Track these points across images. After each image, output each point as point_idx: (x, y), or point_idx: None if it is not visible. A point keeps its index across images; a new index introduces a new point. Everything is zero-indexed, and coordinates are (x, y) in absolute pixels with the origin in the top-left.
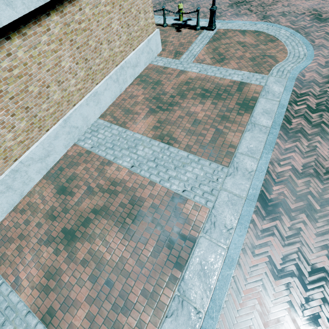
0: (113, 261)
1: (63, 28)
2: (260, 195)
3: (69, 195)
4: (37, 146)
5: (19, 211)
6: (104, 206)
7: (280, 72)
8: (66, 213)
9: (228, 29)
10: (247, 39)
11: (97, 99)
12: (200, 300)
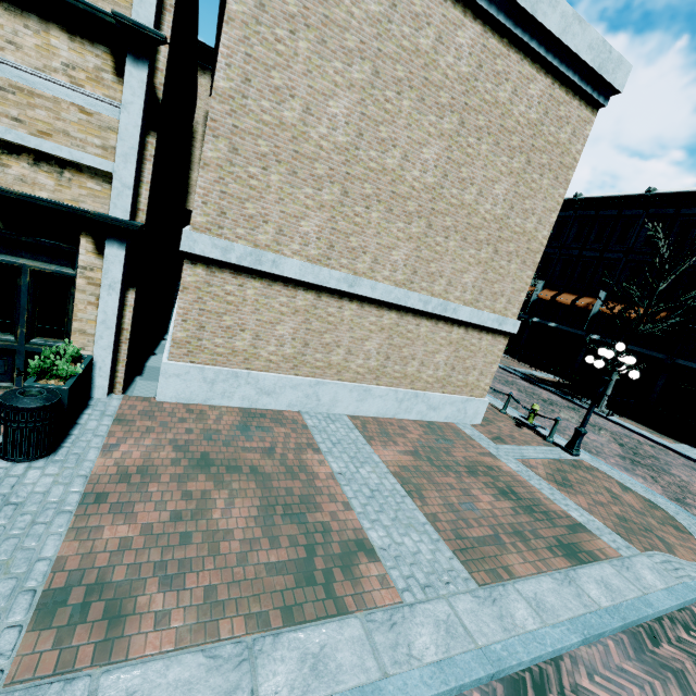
0: (215, 526)
1: (392, 324)
2: (515, 681)
3: (245, 438)
4: (274, 376)
5: (187, 409)
6: (268, 474)
7: (669, 565)
8: (224, 446)
9: (599, 469)
10: (626, 497)
11: (364, 397)
12: (271, 690)
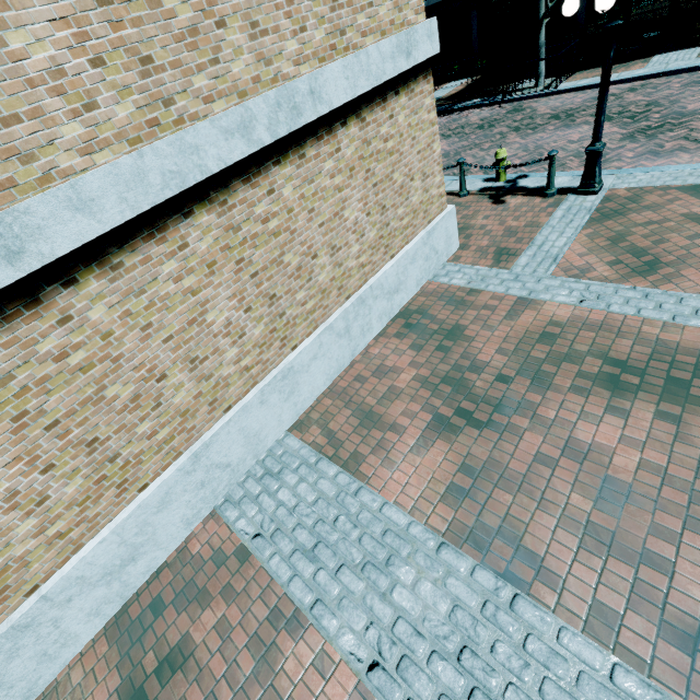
0: None
1: (222, 237)
2: None
3: None
4: (102, 541)
5: None
6: None
7: None
8: None
9: (641, 186)
10: None
11: (291, 385)
12: None
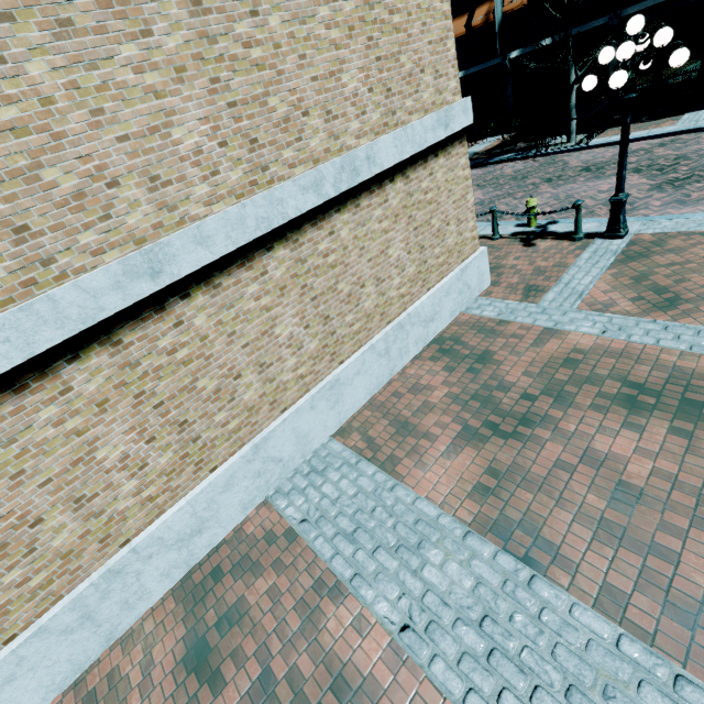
0: None
1: (292, 267)
2: None
3: (209, 684)
4: (180, 509)
5: (85, 694)
6: None
7: None
8: None
9: (665, 231)
10: None
11: (337, 395)
12: None
